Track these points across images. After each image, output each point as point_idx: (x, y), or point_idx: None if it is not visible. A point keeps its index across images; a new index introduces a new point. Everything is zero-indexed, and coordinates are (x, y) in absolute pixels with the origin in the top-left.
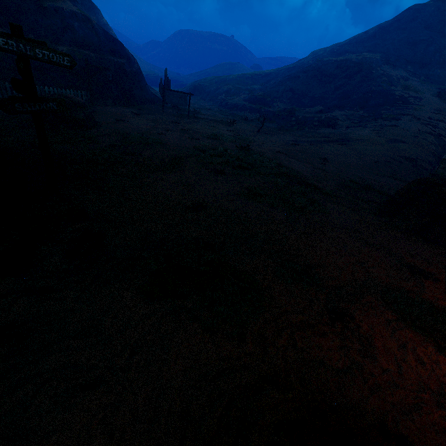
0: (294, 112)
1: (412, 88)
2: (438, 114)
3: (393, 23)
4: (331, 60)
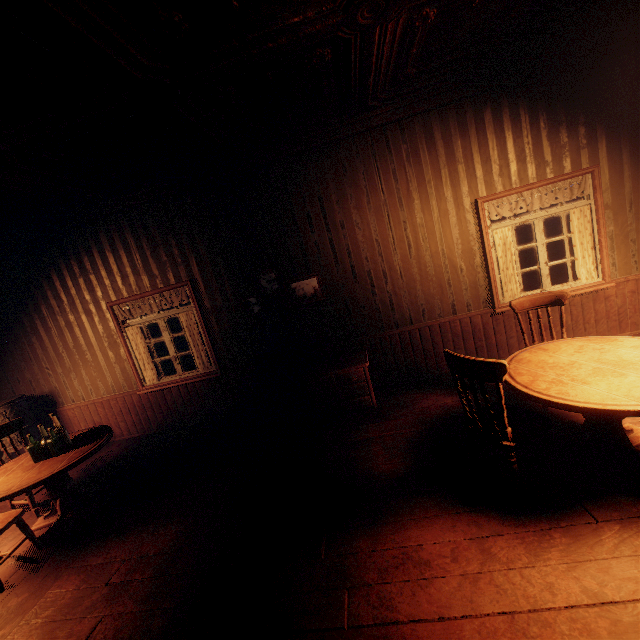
0: None
1: None
2: None
3: None
4: None
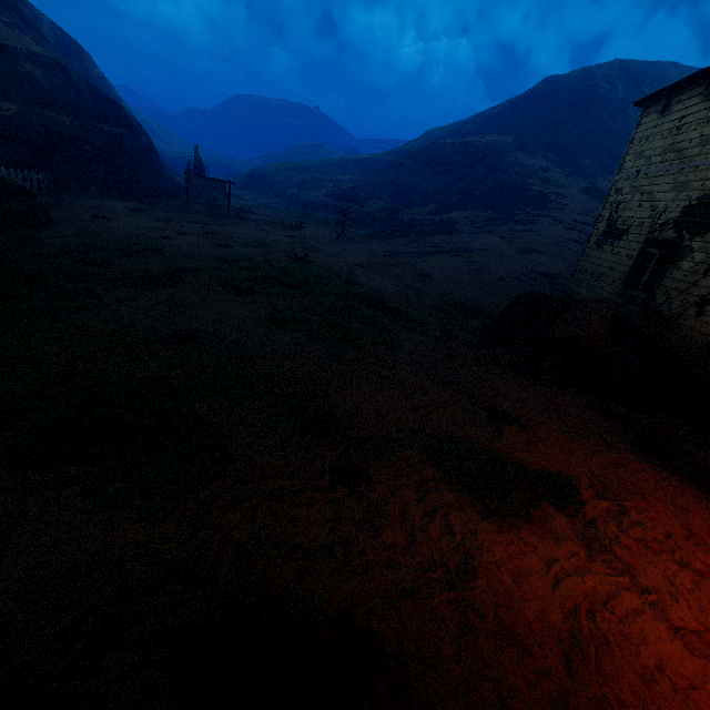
0: (397, 213)
1: (553, 182)
2: (586, 216)
3: (526, 97)
4: (447, 142)
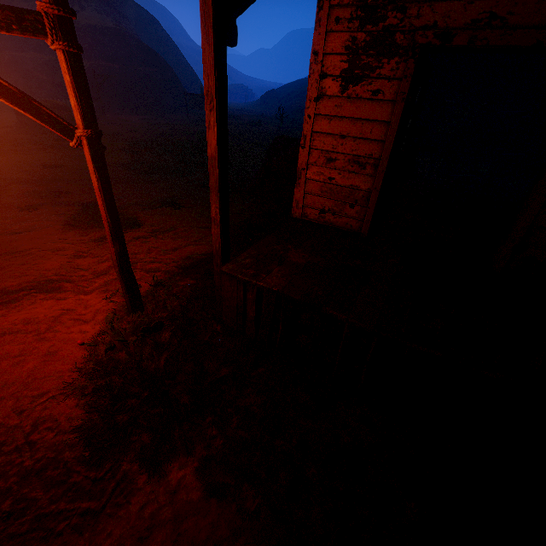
0: None
1: None
2: None
3: None
4: None
